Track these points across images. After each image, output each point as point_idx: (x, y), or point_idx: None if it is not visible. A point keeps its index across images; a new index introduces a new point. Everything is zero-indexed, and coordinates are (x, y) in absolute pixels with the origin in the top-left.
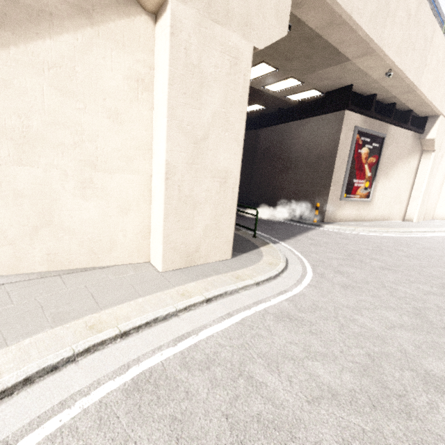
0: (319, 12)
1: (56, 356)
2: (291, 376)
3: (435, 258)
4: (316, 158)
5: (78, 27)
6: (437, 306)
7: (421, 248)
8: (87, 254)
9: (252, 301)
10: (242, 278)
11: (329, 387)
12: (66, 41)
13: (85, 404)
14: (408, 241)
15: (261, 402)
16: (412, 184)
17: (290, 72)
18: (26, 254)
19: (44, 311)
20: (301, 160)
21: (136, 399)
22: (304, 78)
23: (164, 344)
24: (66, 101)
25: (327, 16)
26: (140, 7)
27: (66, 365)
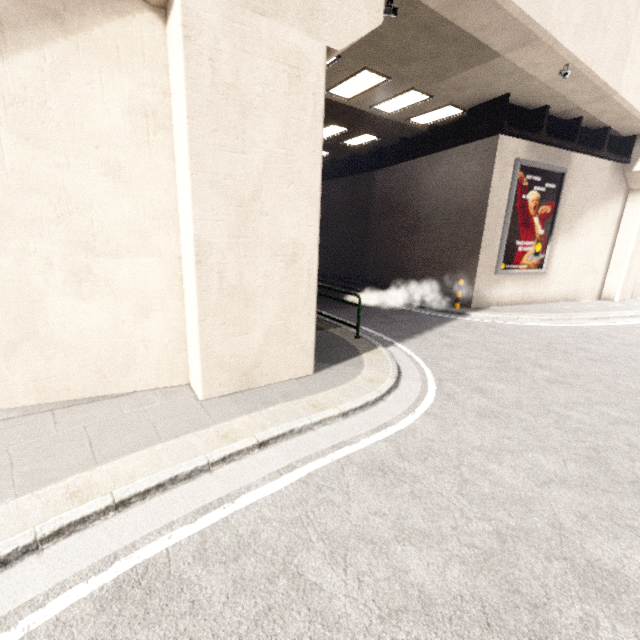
0: None
1: (8, 544)
2: (364, 572)
3: None
4: (457, 212)
5: (45, 39)
6: (628, 445)
7: (620, 345)
8: (93, 377)
9: (330, 443)
10: (322, 406)
11: (422, 591)
12: (28, 62)
13: (33, 623)
14: (601, 334)
15: (305, 619)
16: (612, 243)
17: (409, 82)
18: (2, 381)
19: (13, 469)
20: (435, 216)
21: (112, 614)
22: (433, 90)
23: (178, 519)
24: (38, 155)
25: None
26: None
27: (23, 557)
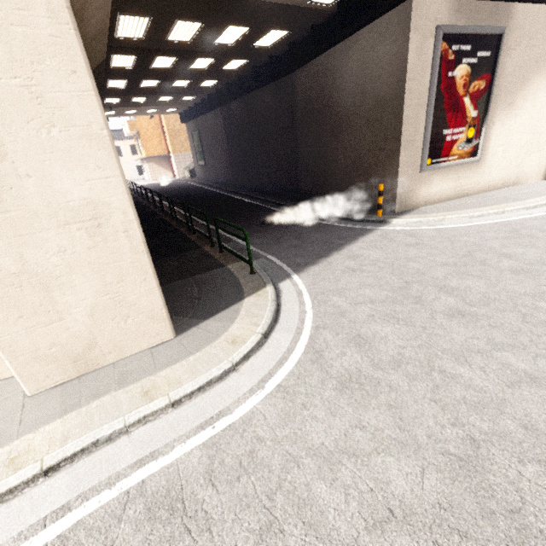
0: None
1: None
2: None
3: None
4: (374, 106)
5: None
6: (524, 426)
7: None
8: None
9: (135, 457)
10: (154, 393)
11: None
12: None
13: None
14: (536, 228)
15: None
16: None
17: None
18: None
19: None
20: (354, 114)
21: None
22: None
23: None
24: None
25: None
26: None
27: None
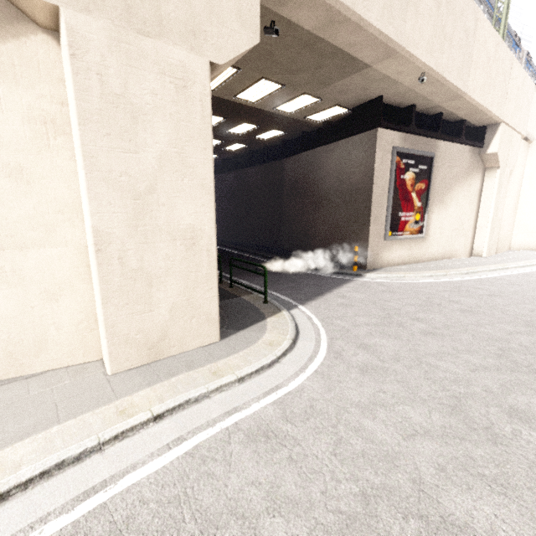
0: (310, 8)
1: None
2: None
3: (500, 309)
4: (350, 191)
5: None
6: (485, 390)
7: (485, 295)
8: (4, 361)
9: (223, 410)
10: (221, 373)
11: None
12: None
13: None
14: (470, 286)
15: None
16: (477, 210)
17: (300, 88)
18: None
19: None
20: (333, 194)
21: None
22: (321, 94)
23: (56, 509)
24: None
25: (322, 13)
26: (33, 24)
27: None
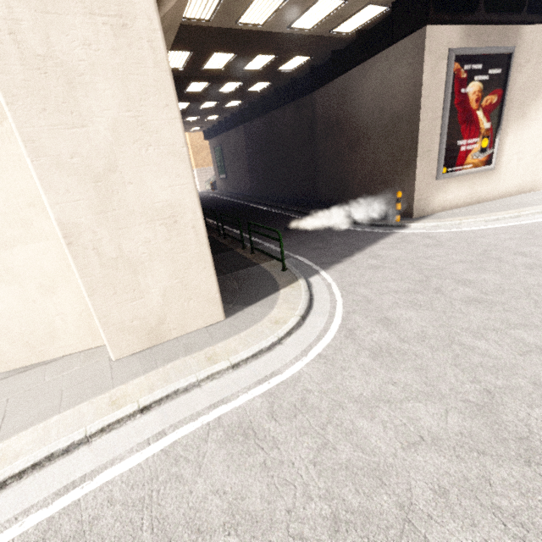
0: None
1: None
2: None
3: None
4: (391, 121)
5: None
6: (533, 383)
7: None
8: (24, 349)
9: (209, 402)
10: (216, 358)
11: None
12: None
13: None
14: None
15: None
16: None
17: None
18: None
19: None
20: (372, 129)
21: None
22: None
23: (39, 502)
24: None
25: None
26: None
27: None
